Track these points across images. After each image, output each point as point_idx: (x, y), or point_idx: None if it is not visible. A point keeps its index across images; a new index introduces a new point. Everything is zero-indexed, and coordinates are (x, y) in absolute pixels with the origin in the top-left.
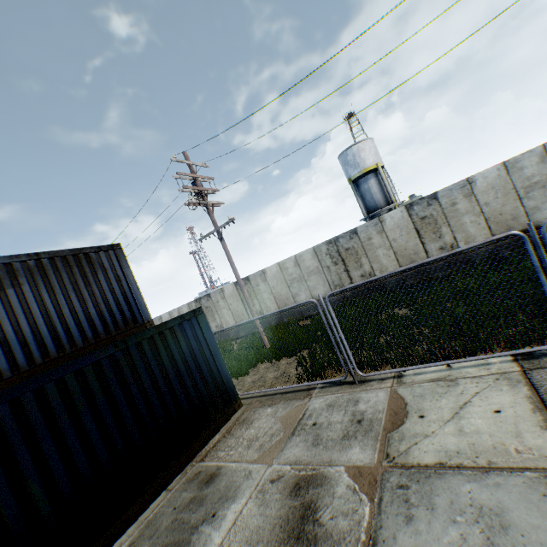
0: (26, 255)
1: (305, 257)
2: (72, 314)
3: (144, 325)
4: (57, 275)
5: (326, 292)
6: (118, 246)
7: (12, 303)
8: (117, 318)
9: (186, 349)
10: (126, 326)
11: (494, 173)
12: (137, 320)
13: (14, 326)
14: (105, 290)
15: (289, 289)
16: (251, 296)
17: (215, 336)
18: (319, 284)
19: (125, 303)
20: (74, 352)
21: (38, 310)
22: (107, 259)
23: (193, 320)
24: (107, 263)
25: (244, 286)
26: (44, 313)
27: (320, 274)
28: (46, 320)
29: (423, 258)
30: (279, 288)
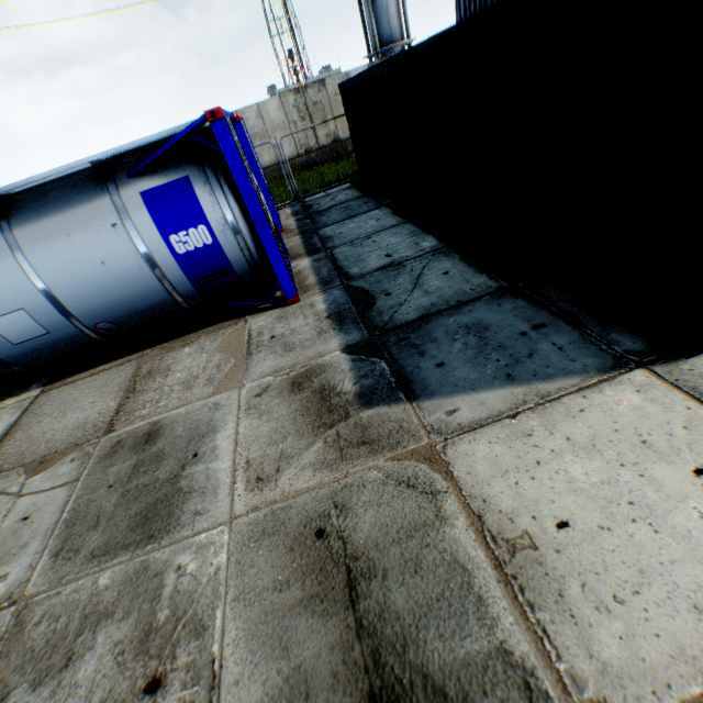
0: None
1: None
2: None
3: None
4: None
5: None
6: None
7: None
8: None
9: None
10: None
11: None
12: None
13: None
14: None
15: None
16: None
17: (324, 151)
18: None
19: None
20: None
21: None
22: None
23: None
24: None
25: None
26: None
27: None
28: None
29: None
30: None
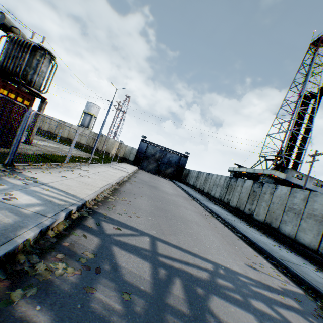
0: None
1: None
2: None
3: None
4: None
5: None
6: None
7: None
8: None
9: None
10: None
11: (76, 127)
12: None
13: None
14: None
15: None
16: None
17: None
18: None
19: None
20: None
21: None
22: None
23: None
24: None
25: None
26: None
27: None
28: None
29: (54, 132)
30: None
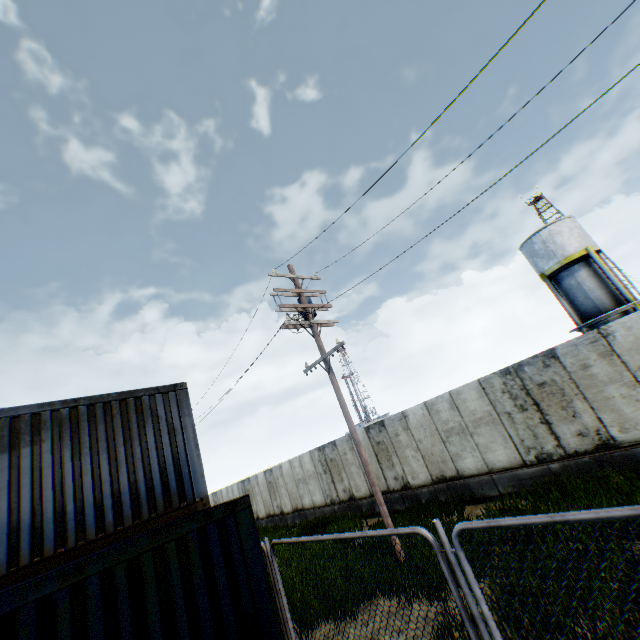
0: (61, 401)
1: (466, 396)
2: (94, 484)
3: (193, 503)
4: (92, 427)
5: (509, 458)
6: (182, 386)
7: (21, 468)
8: (156, 491)
9: (202, 581)
10: (166, 506)
11: None
12: (185, 496)
13: (13, 501)
14: (150, 448)
15: (444, 445)
16: (388, 450)
17: (343, 504)
18: (495, 441)
19: (173, 468)
20: (79, 547)
21: (50, 478)
22: (163, 404)
23: (229, 519)
24: (162, 409)
25: (360, 443)
26: (58, 482)
27: (494, 425)
28: (57, 492)
29: None
30: (428, 442)
